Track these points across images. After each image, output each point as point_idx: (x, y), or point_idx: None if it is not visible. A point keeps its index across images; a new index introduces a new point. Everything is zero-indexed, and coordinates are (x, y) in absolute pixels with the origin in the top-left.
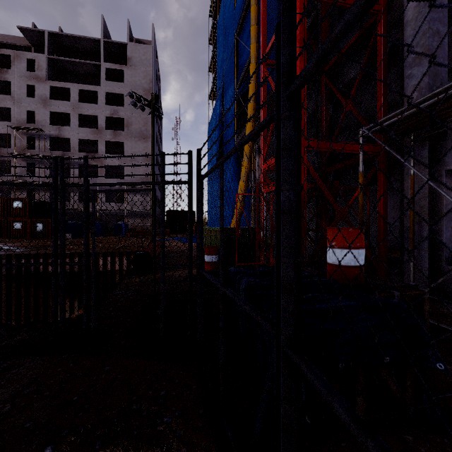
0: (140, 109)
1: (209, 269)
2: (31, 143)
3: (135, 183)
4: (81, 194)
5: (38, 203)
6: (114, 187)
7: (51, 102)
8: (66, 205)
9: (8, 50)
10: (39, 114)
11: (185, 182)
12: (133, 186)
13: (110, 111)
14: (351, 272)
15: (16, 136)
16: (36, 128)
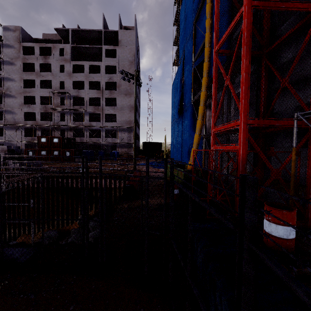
0: (127, 81)
1: None
2: (62, 101)
3: (130, 176)
4: (90, 132)
5: (67, 139)
6: (110, 128)
7: (73, 75)
8: (82, 140)
9: (49, 44)
10: (67, 82)
11: (162, 179)
12: (122, 127)
13: (108, 77)
14: (283, 243)
15: (54, 97)
16: (65, 92)
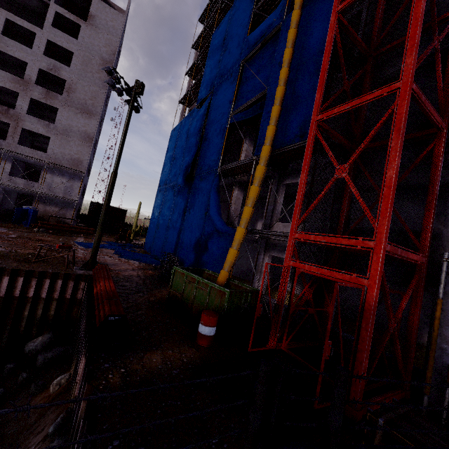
0: (118, 92)
1: (204, 345)
2: None
3: None
4: None
5: None
6: (27, 159)
7: None
8: None
9: None
10: None
11: None
12: (58, 165)
13: (48, 64)
14: None
15: None
16: None
